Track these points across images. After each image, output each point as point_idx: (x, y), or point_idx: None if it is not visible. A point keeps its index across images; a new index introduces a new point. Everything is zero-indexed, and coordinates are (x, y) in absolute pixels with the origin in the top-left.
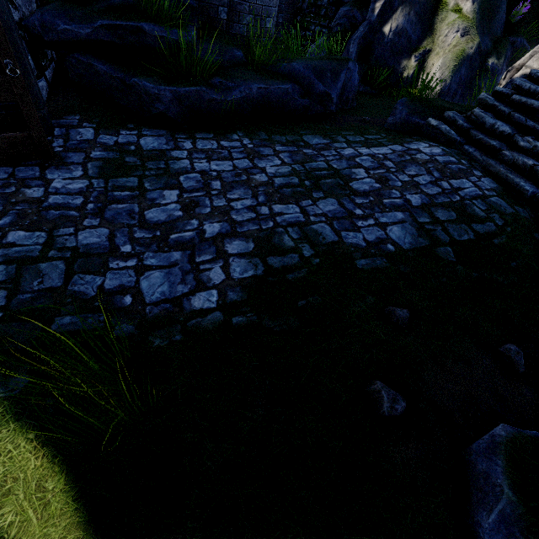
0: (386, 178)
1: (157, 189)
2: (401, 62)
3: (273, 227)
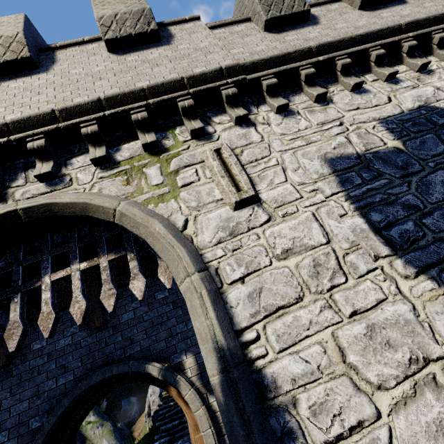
0: None
1: None
2: None
3: None
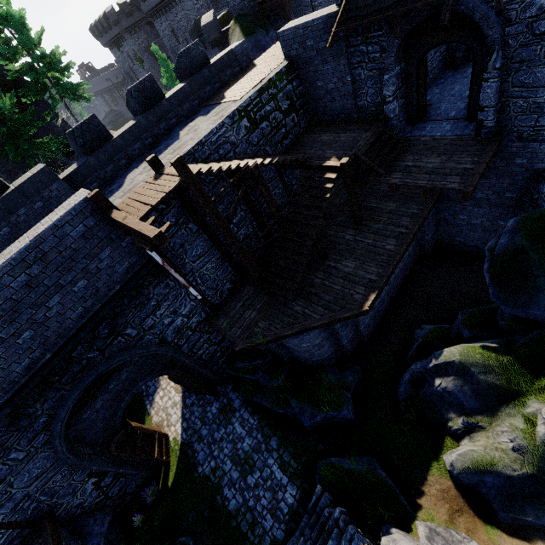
0: (258, 486)
1: (223, 426)
2: (449, 412)
3: (220, 466)
